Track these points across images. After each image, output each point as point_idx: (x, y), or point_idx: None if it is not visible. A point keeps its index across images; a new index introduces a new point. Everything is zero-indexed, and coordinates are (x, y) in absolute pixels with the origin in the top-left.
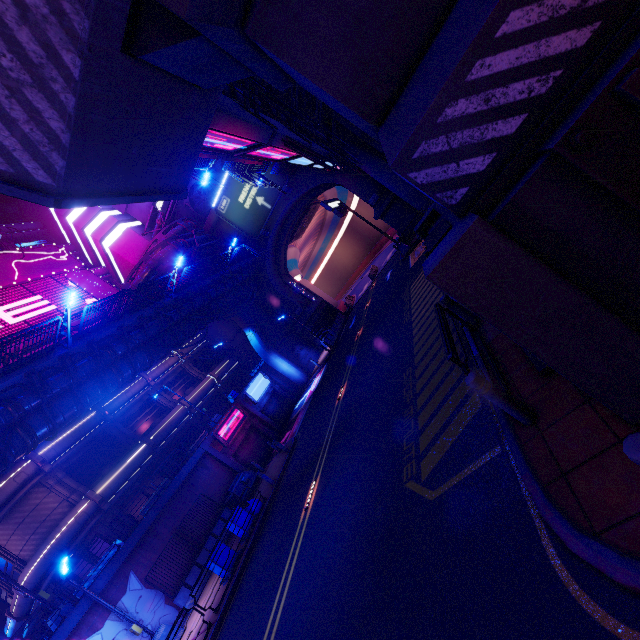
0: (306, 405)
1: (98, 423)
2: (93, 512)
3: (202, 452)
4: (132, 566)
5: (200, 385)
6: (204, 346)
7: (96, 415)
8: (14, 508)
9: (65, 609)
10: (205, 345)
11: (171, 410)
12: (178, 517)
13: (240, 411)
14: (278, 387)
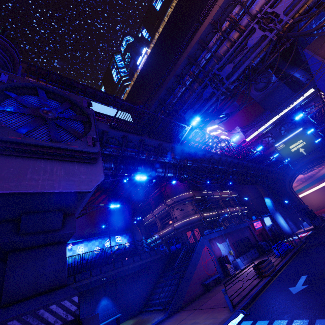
0: (301, 237)
1: (205, 196)
2: (201, 219)
3: (247, 224)
4: (227, 237)
5: (234, 208)
6: (236, 196)
7: (206, 193)
8: (183, 202)
9: (210, 231)
10: (236, 196)
11: (223, 209)
12: (239, 236)
13: (261, 223)
14: (274, 228)
